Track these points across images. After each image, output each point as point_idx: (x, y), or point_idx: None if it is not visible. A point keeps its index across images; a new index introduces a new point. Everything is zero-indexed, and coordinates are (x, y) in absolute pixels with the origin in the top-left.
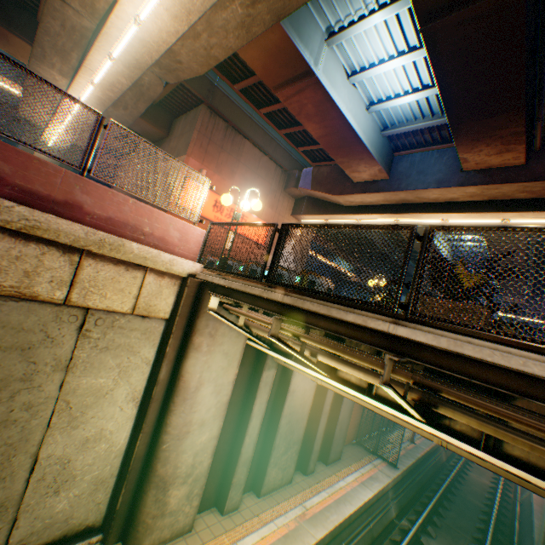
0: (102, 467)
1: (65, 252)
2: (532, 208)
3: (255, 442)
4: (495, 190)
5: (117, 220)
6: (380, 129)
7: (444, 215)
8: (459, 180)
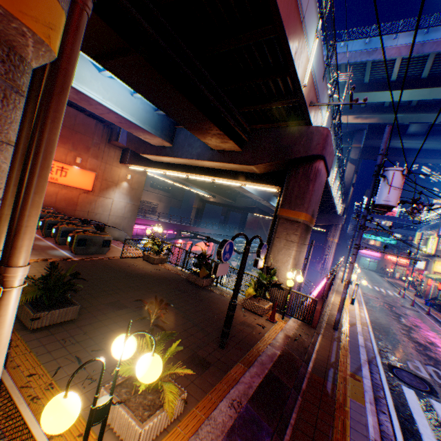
0: None
1: None
2: (252, 180)
3: None
4: (229, 166)
5: None
6: (154, 108)
7: (210, 177)
8: (209, 156)
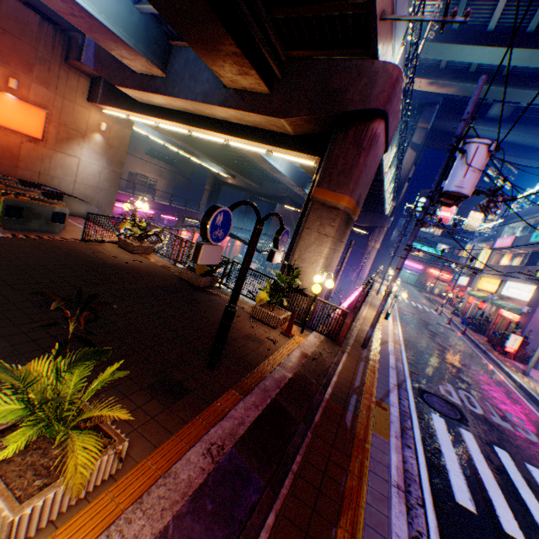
0: None
1: None
2: (282, 144)
3: None
4: (251, 118)
5: None
6: None
7: (222, 135)
8: (221, 98)
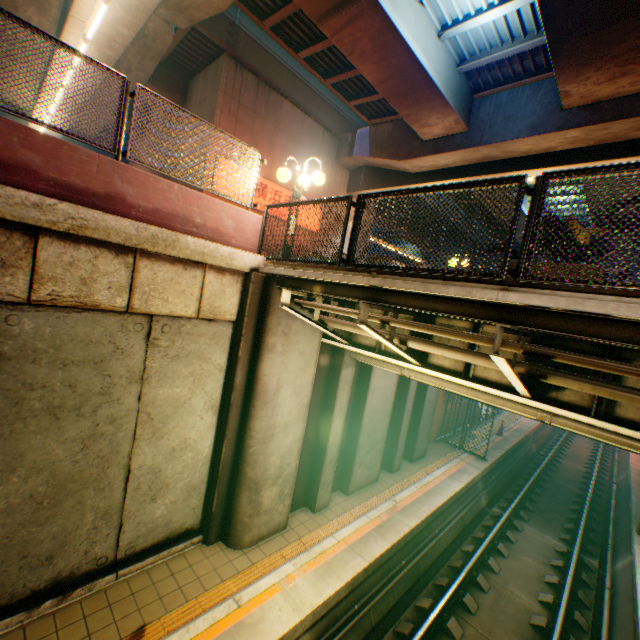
0: (192, 475)
1: (117, 254)
2: None
3: (339, 442)
4: (603, 131)
5: (164, 213)
6: (455, 63)
7: (537, 171)
8: (558, 122)
